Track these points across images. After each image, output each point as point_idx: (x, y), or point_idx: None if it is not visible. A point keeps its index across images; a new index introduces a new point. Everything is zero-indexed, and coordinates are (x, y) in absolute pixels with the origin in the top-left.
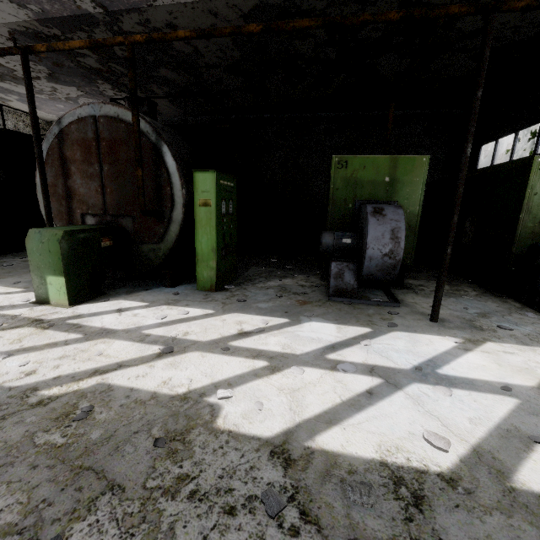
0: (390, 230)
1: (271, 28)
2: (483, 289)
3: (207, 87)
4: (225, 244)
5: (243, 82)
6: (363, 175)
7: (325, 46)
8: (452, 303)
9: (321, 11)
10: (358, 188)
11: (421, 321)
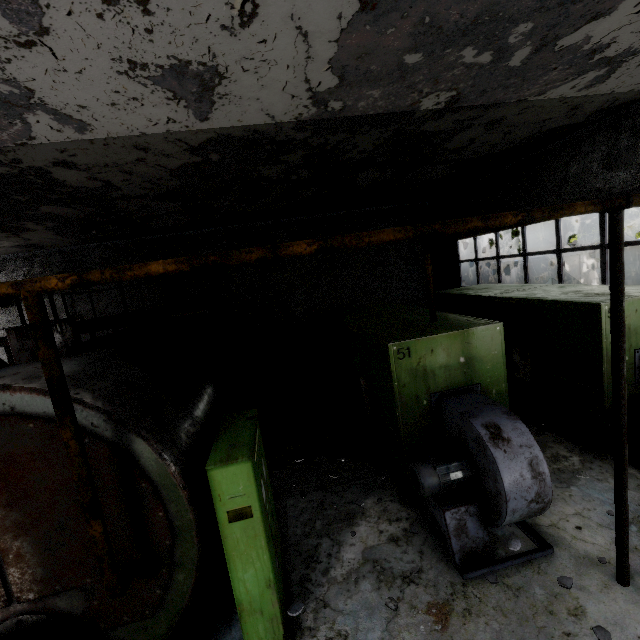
0: (527, 465)
1: (332, 246)
2: (573, 444)
3: (123, 215)
4: (274, 541)
5: (180, 206)
6: (432, 360)
7: (298, 169)
8: (586, 503)
9: (301, 140)
10: (429, 378)
11: (612, 590)
